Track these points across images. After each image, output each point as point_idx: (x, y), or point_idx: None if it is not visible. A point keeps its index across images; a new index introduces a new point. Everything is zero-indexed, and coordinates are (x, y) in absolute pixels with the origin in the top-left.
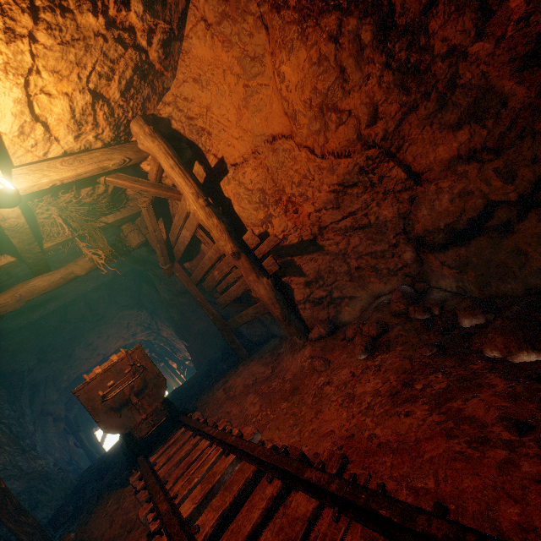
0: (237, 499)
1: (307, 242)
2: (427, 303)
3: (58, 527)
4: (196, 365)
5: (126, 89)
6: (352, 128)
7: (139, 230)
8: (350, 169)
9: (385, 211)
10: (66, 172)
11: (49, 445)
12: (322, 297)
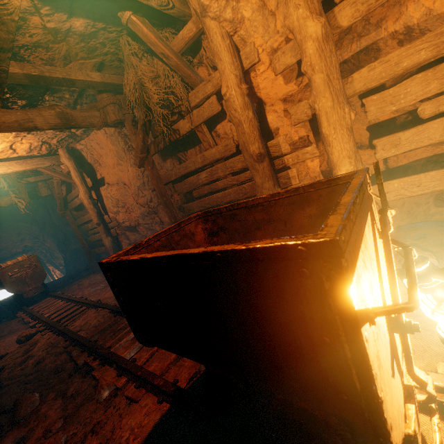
0: (66, 311)
1: (133, 227)
2: None
3: None
4: (67, 270)
5: (61, 140)
6: (146, 200)
7: (49, 187)
8: (145, 211)
9: (157, 228)
10: (18, 168)
11: None
12: None
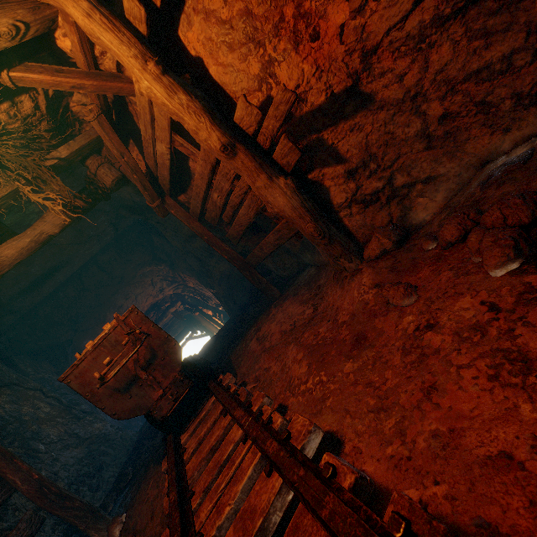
0: None
1: (341, 95)
2: None
3: (121, 490)
4: (228, 311)
5: None
6: None
7: (109, 163)
8: None
9: None
10: None
11: None
12: (377, 190)
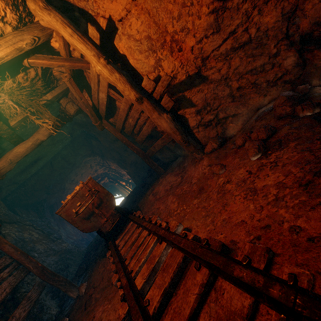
0: (174, 279)
1: (193, 76)
2: (314, 99)
3: (80, 275)
4: (135, 182)
5: None
6: None
7: (72, 102)
8: None
9: (267, 17)
10: None
11: (69, 234)
12: (210, 120)
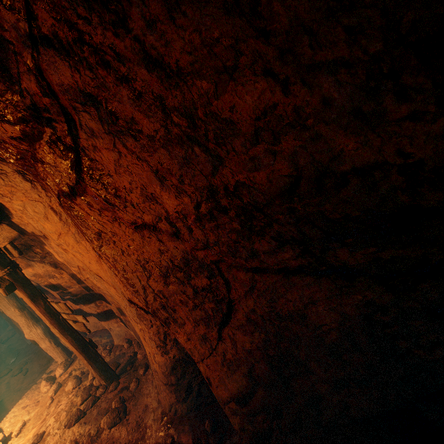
0: None
1: None
2: None
3: None
4: None
5: None
6: None
7: None
8: None
9: None
10: None
11: None
12: None
